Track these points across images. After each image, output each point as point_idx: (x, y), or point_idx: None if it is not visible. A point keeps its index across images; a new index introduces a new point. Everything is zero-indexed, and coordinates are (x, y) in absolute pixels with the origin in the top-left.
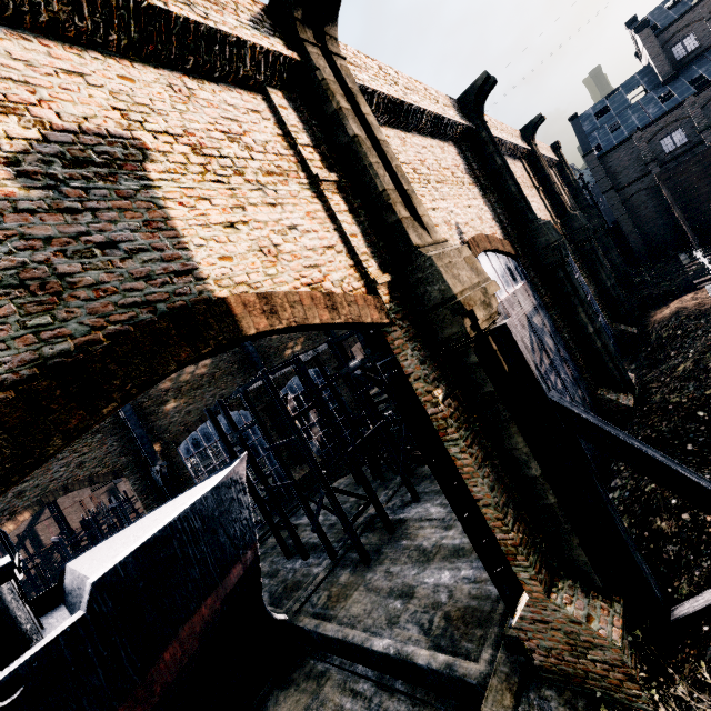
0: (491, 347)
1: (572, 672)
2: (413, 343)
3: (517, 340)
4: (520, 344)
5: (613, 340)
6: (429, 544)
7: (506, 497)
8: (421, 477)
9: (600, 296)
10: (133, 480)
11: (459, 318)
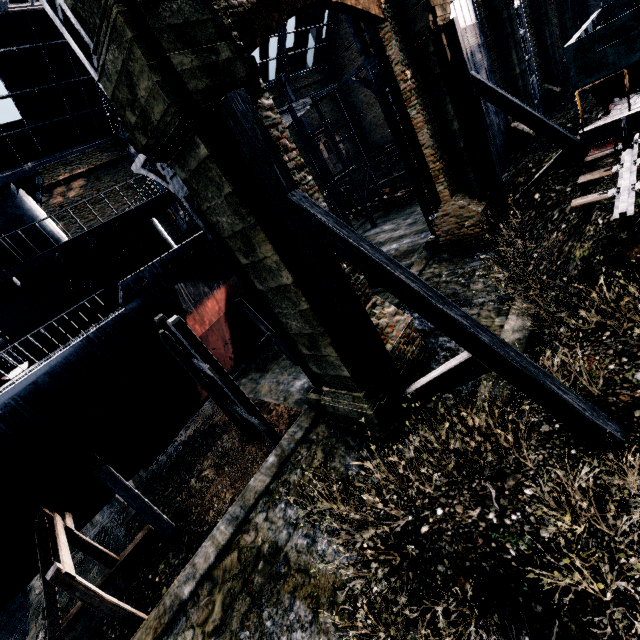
0: (442, 42)
1: (457, 240)
2: (396, 37)
3: (458, 32)
4: (459, 35)
5: (539, 100)
6: (383, 240)
7: (437, 145)
8: (377, 217)
9: (539, 55)
10: (165, 227)
11: (426, 13)
